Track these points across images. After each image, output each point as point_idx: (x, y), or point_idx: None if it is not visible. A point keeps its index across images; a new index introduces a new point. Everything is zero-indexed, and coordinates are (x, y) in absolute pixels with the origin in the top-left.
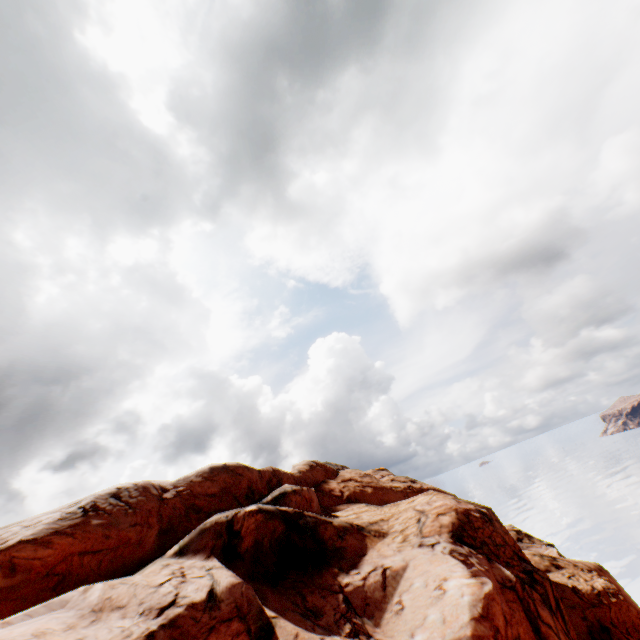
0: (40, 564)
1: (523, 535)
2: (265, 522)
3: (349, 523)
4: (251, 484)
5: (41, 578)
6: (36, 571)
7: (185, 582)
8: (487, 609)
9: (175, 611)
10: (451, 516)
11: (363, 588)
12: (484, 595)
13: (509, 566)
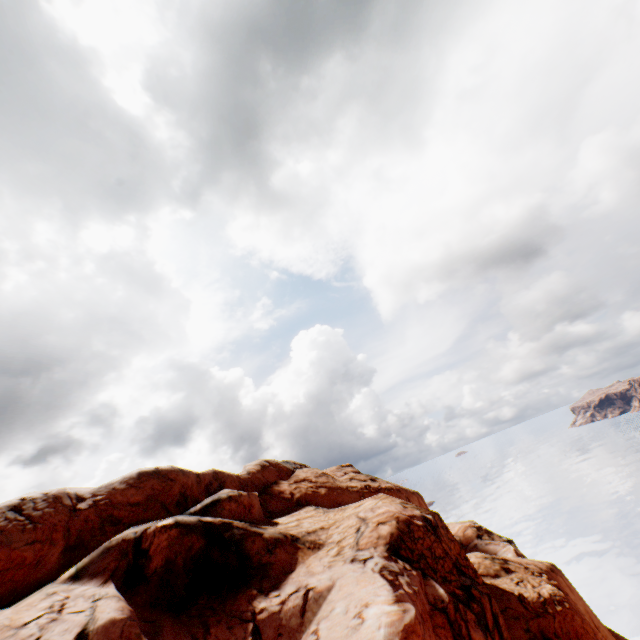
0: None
1: (483, 531)
2: (181, 538)
3: (283, 534)
4: (185, 490)
5: None
6: None
7: (56, 620)
8: None
9: None
10: (391, 525)
11: (279, 615)
12: (403, 627)
13: (446, 582)
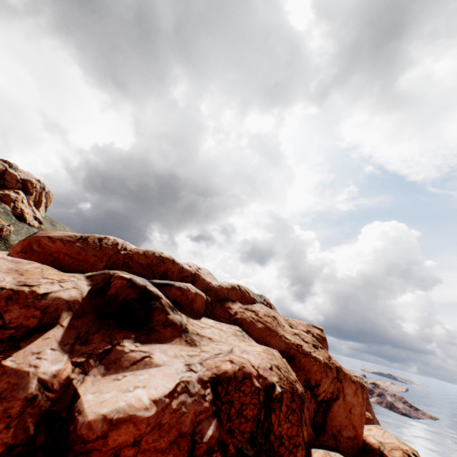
0: (49, 249)
1: None
2: (126, 287)
3: (181, 323)
4: (167, 271)
5: (48, 255)
6: (46, 250)
7: (52, 283)
8: (120, 422)
9: (25, 288)
10: (232, 367)
11: (124, 354)
12: (132, 414)
13: (229, 433)
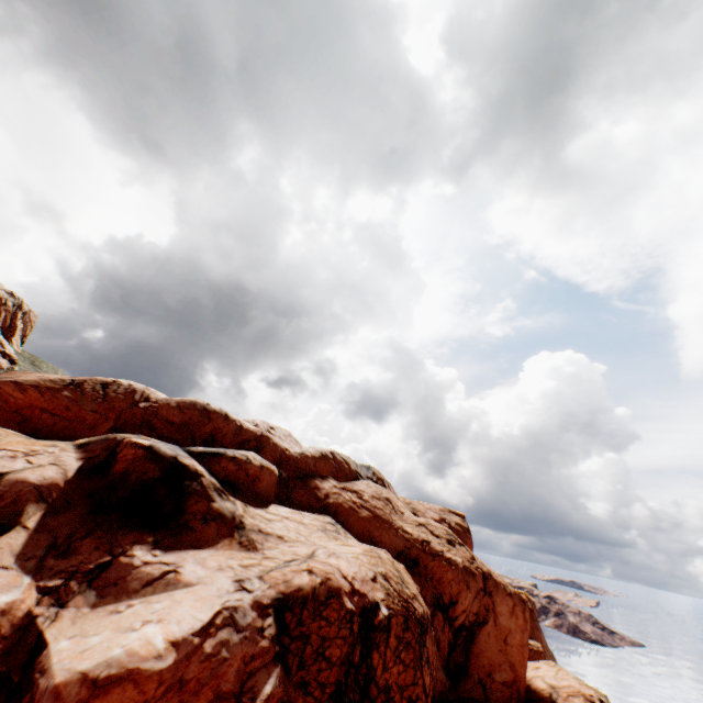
0: (14, 402)
1: None
2: (143, 460)
3: (233, 514)
4: (216, 433)
5: (13, 412)
6: (11, 405)
7: (12, 458)
8: (111, 682)
9: None
10: (310, 581)
11: (133, 569)
12: (134, 667)
13: (301, 689)
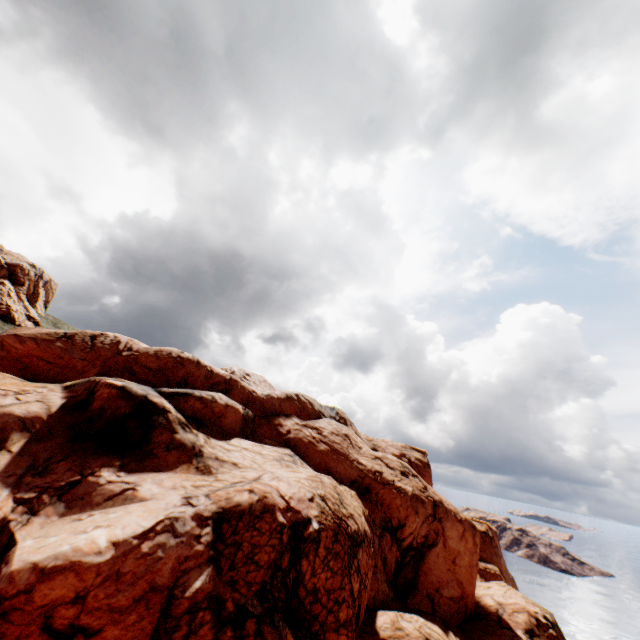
0: (16, 352)
1: (544, 634)
2: (117, 398)
3: (193, 444)
4: (188, 377)
5: (15, 360)
6: (13, 354)
7: (4, 395)
8: (56, 571)
9: None
10: (249, 498)
11: (98, 486)
12: (76, 560)
13: (229, 586)
